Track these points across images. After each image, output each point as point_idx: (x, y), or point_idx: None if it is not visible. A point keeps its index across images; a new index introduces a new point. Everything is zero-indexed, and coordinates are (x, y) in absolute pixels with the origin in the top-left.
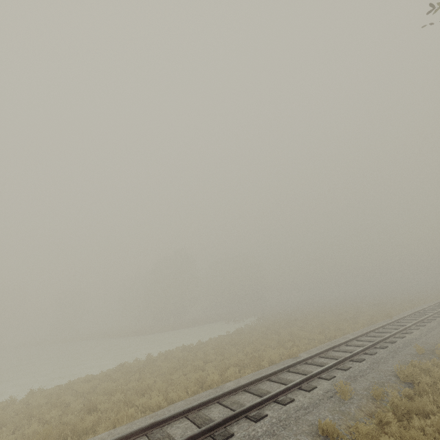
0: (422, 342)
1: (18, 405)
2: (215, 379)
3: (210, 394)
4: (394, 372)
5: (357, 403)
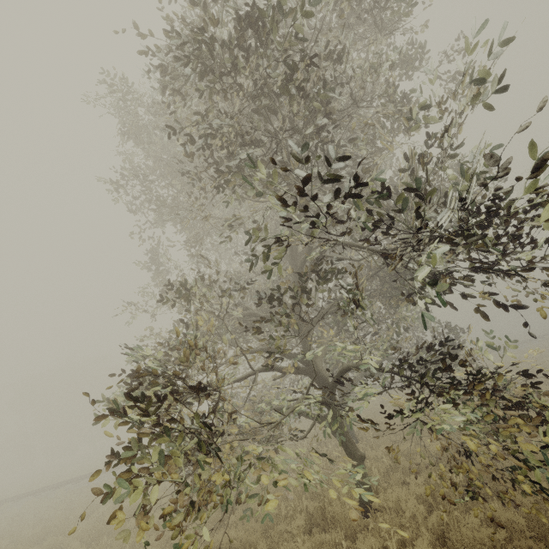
0: None
1: None
2: None
3: None
4: None
5: None
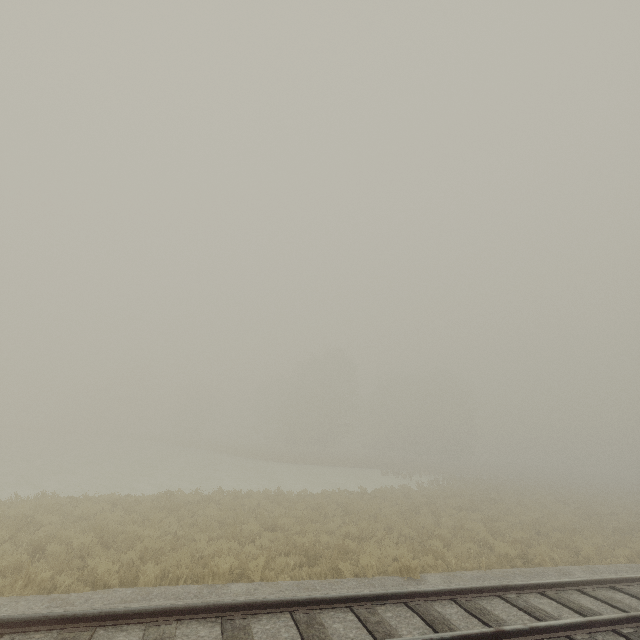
0: None
1: (4, 508)
2: (220, 568)
3: (180, 596)
4: None
5: None
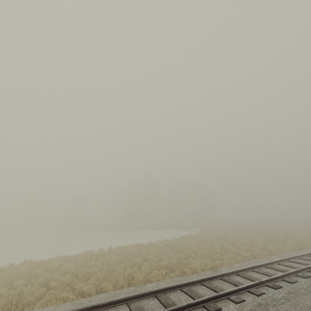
0: None
1: (10, 270)
2: (139, 279)
3: (129, 292)
4: None
5: None
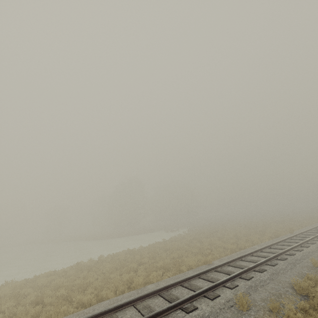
0: (317, 255)
1: None
2: (139, 282)
3: (132, 296)
4: (292, 284)
5: (254, 315)
